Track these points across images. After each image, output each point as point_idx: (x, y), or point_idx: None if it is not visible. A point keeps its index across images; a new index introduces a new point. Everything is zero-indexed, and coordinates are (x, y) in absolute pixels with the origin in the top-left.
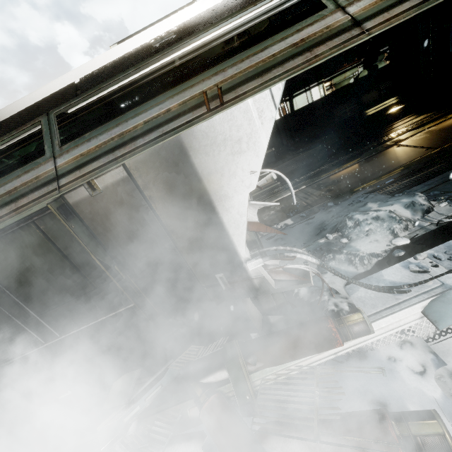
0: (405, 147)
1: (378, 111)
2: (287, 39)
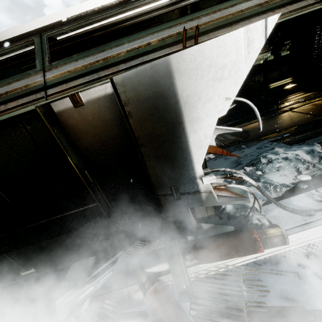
0: (297, 113)
1: (277, 86)
2: (253, 0)
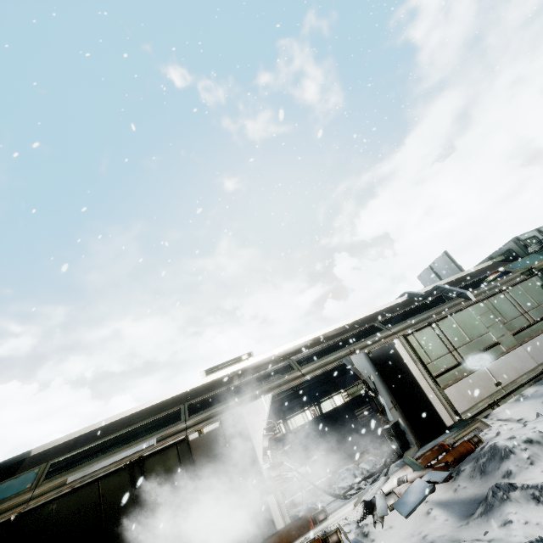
0: None
1: None
2: (281, 379)
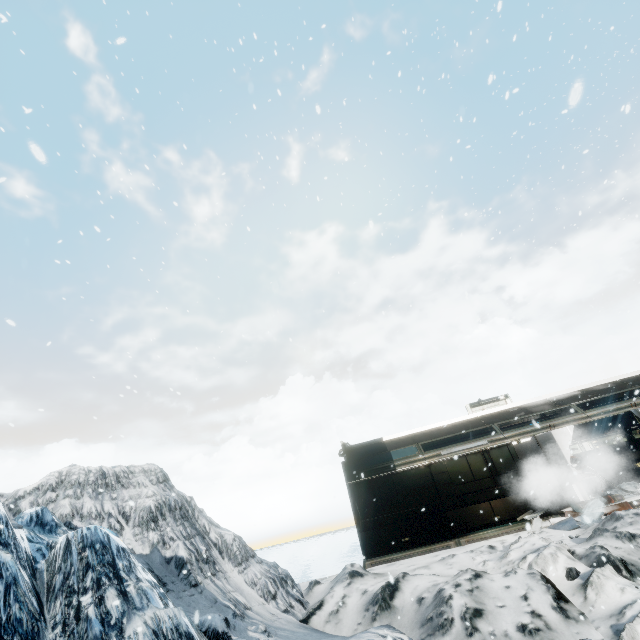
0: None
1: None
2: (569, 417)
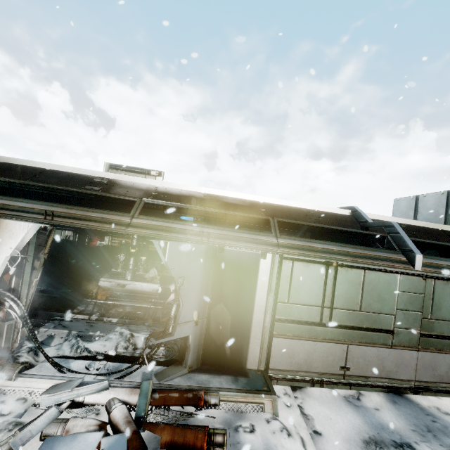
0: None
1: None
2: (104, 214)
